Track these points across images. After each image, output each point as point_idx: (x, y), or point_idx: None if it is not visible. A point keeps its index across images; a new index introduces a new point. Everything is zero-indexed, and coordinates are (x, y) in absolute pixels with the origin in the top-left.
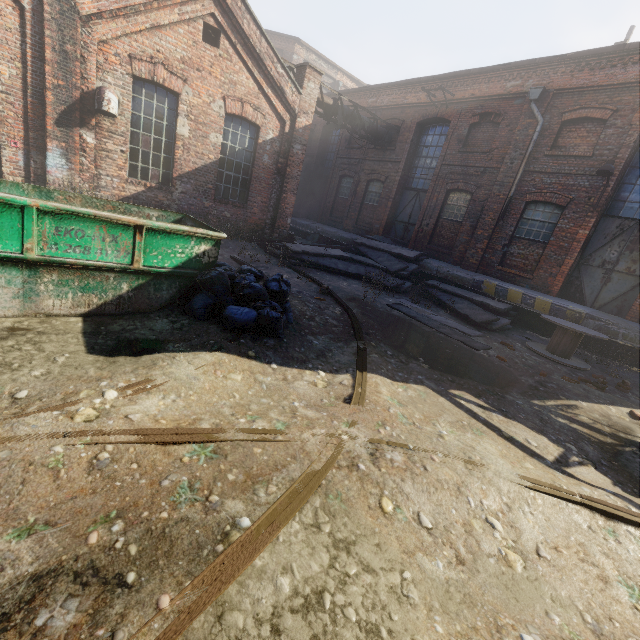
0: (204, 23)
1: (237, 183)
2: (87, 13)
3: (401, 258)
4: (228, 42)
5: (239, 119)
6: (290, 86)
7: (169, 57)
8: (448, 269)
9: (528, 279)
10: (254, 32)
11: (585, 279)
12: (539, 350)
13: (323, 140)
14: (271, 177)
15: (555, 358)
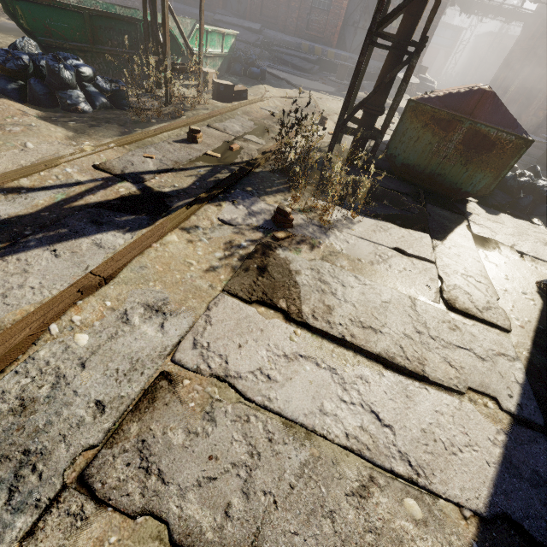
0: None
1: None
2: None
3: (249, 31)
4: None
5: None
6: None
7: None
8: (280, 37)
9: (322, 38)
10: None
11: (346, 35)
12: (333, 79)
13: None
14: None
15: (340, 82)
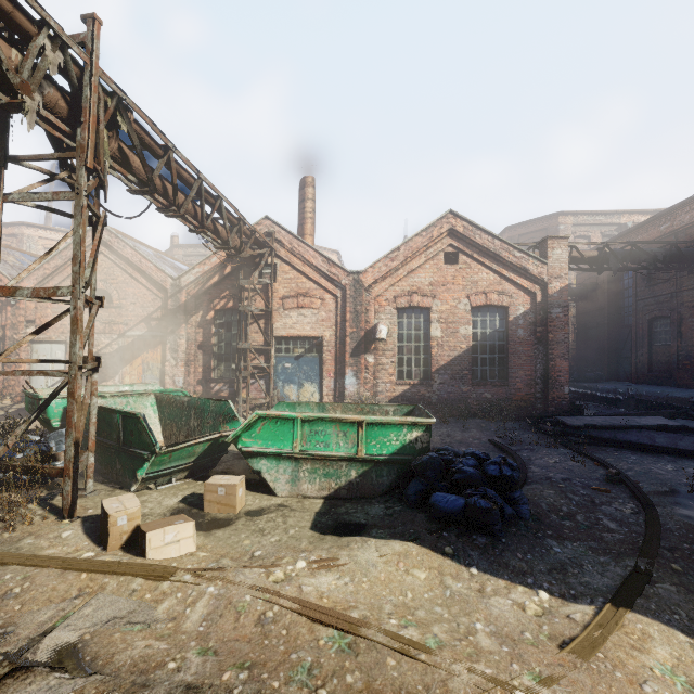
0: (445, 253)
1: (493, 363)
2: (368, 284)
3: None
4: (465, 256)
5: (485, 307)
6: (532, 262)
7: (420, 286)
8: None
9: None
10: (486, 239)
11: None
12: None
13: (612, 288)
14: (531, 348)
15: None
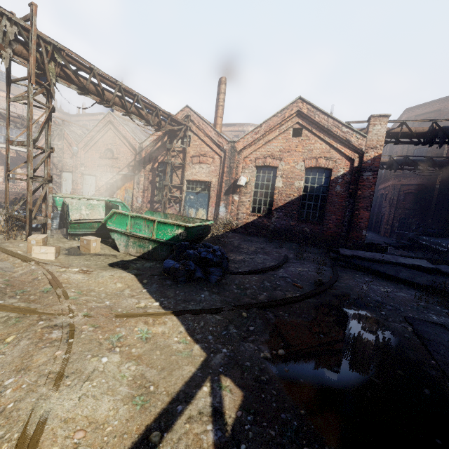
0: (294, 129)
1: (316, 208)
2: (239, 150)
3: None
4: (307, 131)
5: (316, 169)
6: (355, 136)
7: (273, 152)
8: None
9: None
10: (323, 118)
11: None
12: None
13: None
14: (344, 200)
15: None
